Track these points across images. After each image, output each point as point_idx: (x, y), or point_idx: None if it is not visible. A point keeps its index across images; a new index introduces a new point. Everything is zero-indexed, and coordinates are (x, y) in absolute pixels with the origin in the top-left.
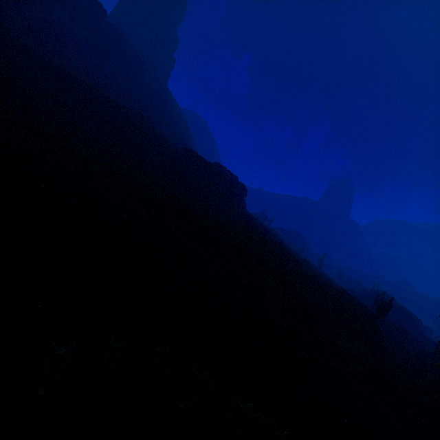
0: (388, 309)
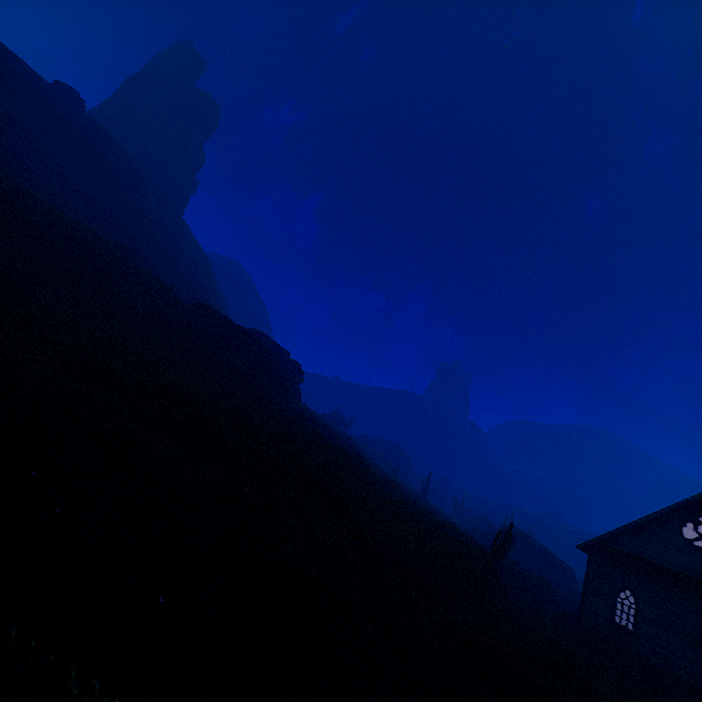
0: (507, 543)
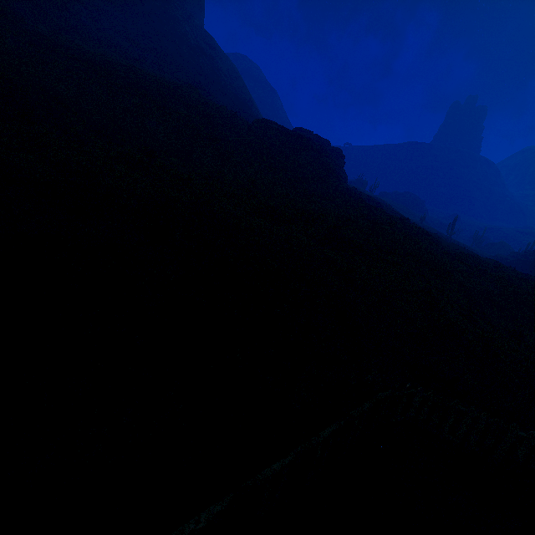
0: None
